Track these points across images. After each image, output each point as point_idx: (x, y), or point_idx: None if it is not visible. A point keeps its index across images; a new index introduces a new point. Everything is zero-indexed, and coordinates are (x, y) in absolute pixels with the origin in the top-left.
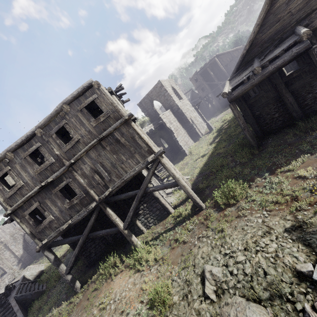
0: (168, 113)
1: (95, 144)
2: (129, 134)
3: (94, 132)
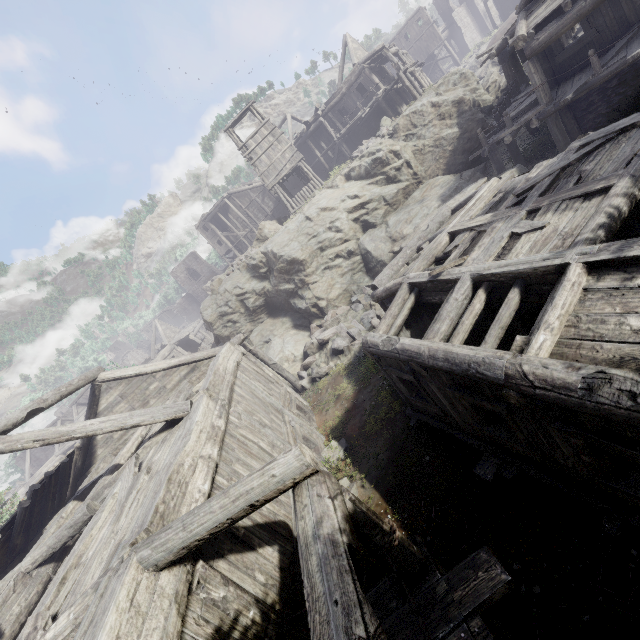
0: (460, 9)
1: (419, 39)
2: (433, 32)
3: (419, 33)
